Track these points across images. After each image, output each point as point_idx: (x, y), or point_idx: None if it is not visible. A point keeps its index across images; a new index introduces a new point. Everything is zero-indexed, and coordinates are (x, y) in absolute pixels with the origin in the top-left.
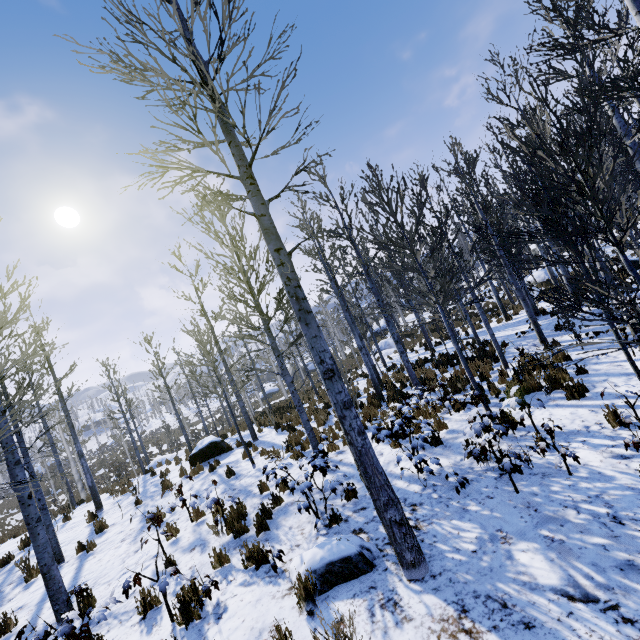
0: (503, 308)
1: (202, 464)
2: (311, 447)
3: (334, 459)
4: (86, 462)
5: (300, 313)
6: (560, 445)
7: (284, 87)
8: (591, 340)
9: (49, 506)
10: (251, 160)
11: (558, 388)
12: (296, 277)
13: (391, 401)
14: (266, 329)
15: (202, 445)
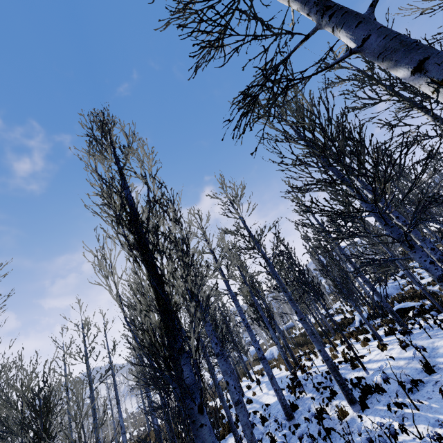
0: (292, 356)
1: None
2: None
3: None
4: None
5: None
6: None
7: None
8: None
9: None
10: None
11: None
12: None
13: None
14: None
15: None
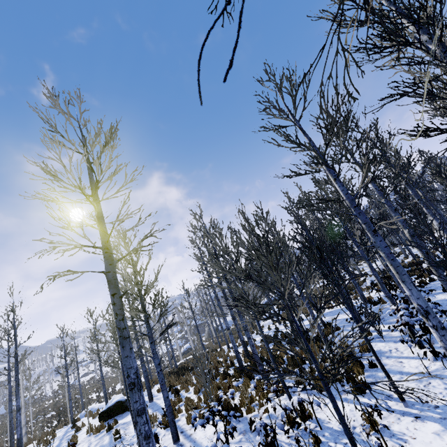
0: None
1: (107, 421)
2: (180, 416)
3: (187, 432)
4: (20, 416)
5: (120, 339)
6: (329, 445)
7: (124, 205)
8: (392, 332)
9: (2, 445)
10: (108, 238)
11: (352, 380)
12: (122, 312)
13: (245, 376)
14: (146, 322)
15: (111, 403)
